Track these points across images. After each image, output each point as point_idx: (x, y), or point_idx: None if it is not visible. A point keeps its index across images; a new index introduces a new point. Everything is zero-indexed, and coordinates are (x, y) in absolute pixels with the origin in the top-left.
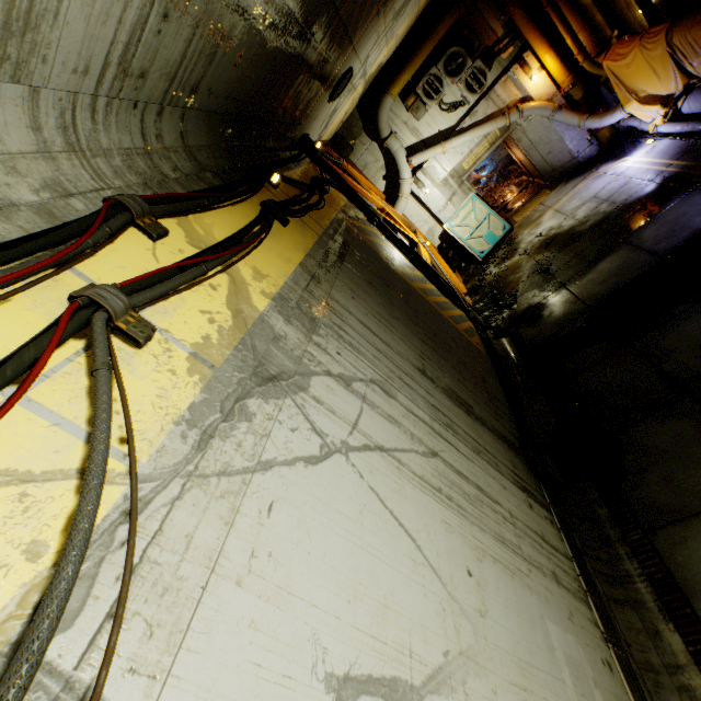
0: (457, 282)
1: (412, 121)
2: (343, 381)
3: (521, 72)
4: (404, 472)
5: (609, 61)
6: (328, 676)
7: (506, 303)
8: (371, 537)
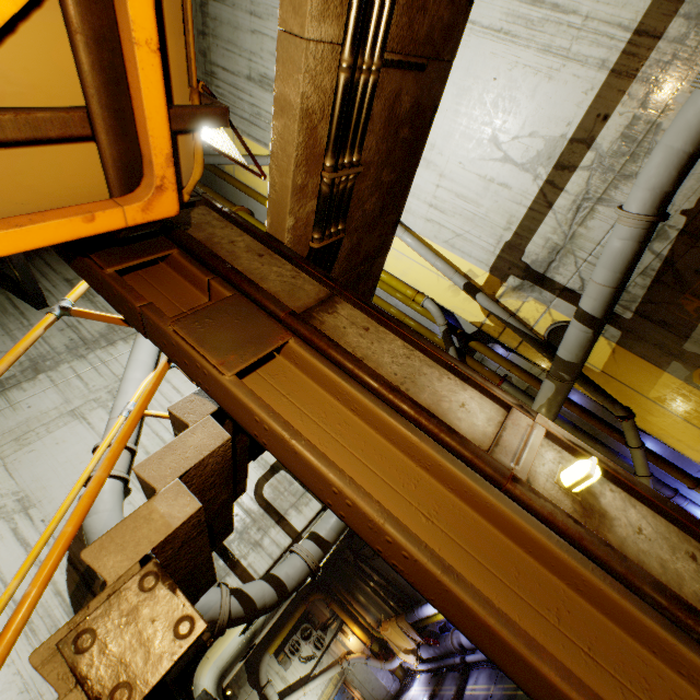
0: None
1: (282, 670)
2: None
3: (344, 635)
4: None
5: (383, 630)
6: None
7: None
8: None
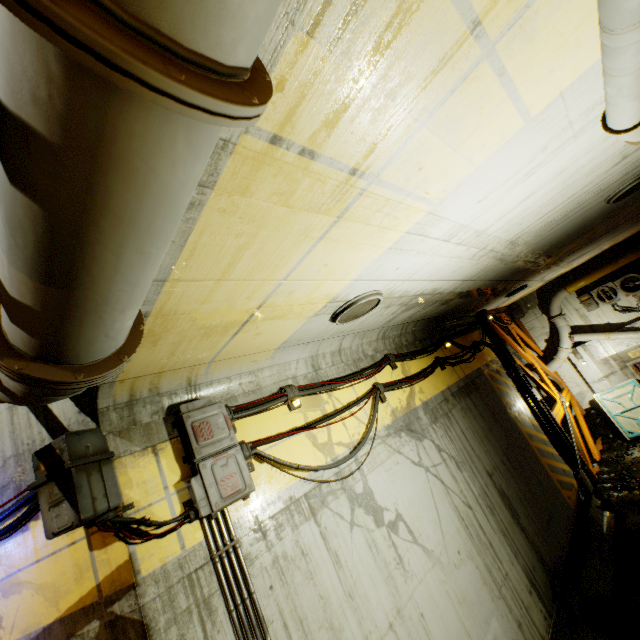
0: (591, 446)
1: (583, 309)
2: (438, 448)
3: None
4: (448, 497)
5: None
6: (396, 508)
7: (627, 485)
8: (423, 499)
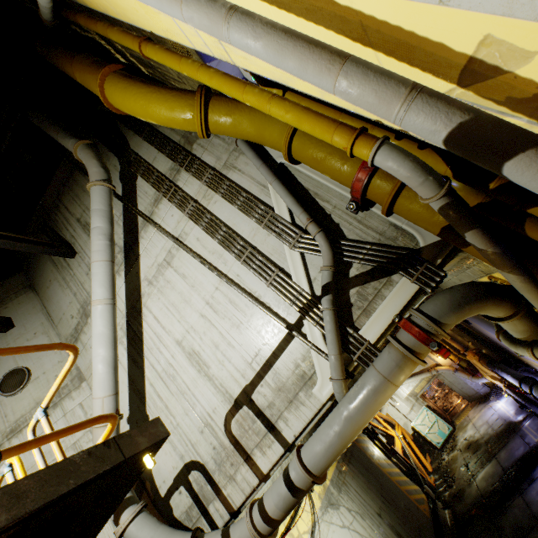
0: (424, 462)
1: None
2: (348, 509)
3: (431, 354)
4: None
5: (468, 358)
6: None
7: (449, 484)
8: None
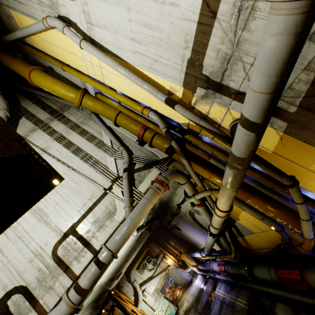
0: None
1: (140, 275)
2: None
3: (165, 259)
4: None
5: (182, 257)
6: None
7: None
8: None
